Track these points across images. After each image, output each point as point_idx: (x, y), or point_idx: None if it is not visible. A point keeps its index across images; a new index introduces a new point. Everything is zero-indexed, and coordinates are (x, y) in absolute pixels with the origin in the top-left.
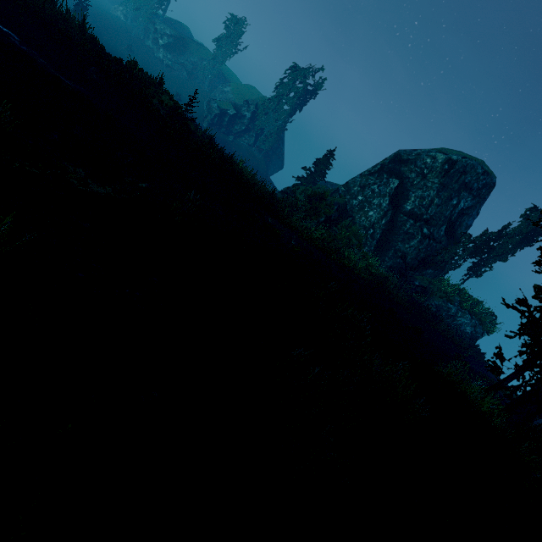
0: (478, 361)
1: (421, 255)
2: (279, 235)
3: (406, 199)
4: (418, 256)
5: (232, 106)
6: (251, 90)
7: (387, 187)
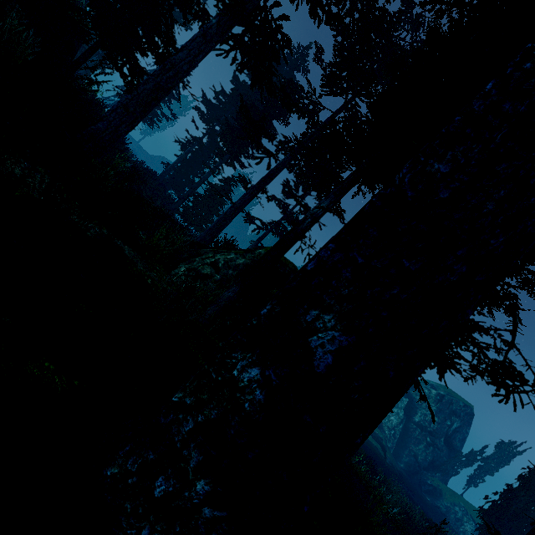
0: None
1: (429, 458)
2: None
3: (414, 413)
4: (427, 458)
5: None
6: None
7: (402, 402)
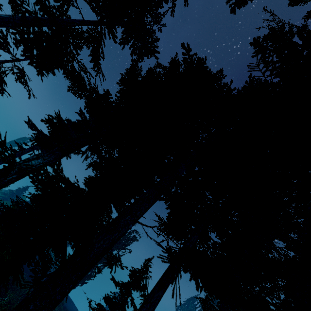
0: None
1: None
2: None
3: None
4: None
5: None
6: None
7: None
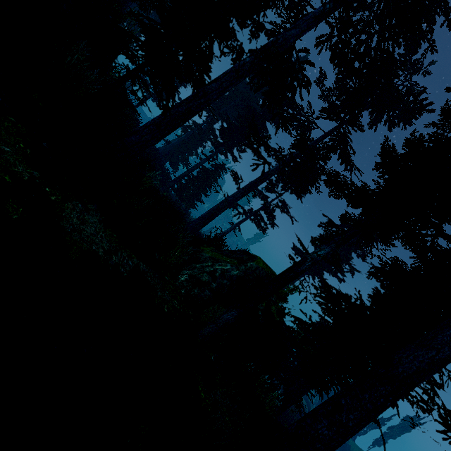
0: None
1: None
2: None
3: None
4: None
5: None
6: None
7: None
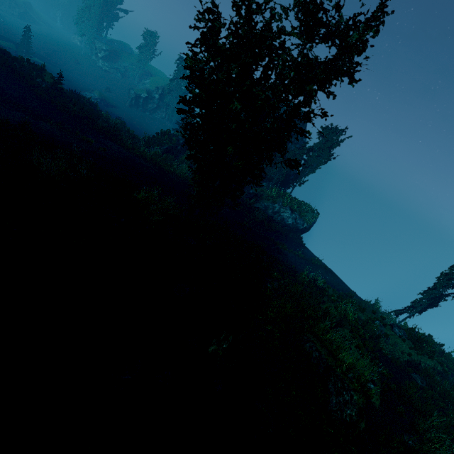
0: (291, 240)
1: None
2: (92, 141)
3: None
4: None
5: (146, 91)
6: (167, 80)
7: None
